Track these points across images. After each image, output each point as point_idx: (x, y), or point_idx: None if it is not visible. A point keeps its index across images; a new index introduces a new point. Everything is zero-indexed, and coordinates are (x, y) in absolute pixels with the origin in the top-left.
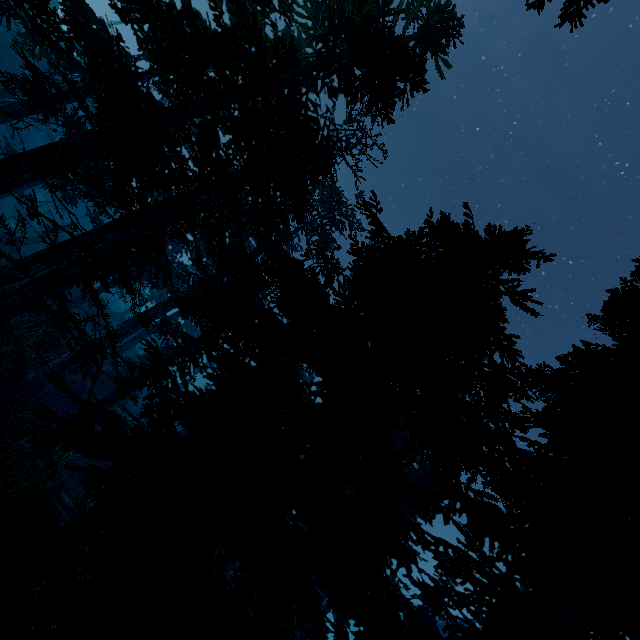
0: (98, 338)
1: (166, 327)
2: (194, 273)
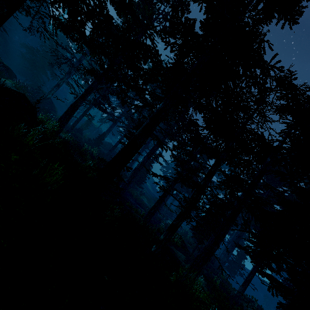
0: (137, 166)
1: (159, 154)
2: (166, 128)
